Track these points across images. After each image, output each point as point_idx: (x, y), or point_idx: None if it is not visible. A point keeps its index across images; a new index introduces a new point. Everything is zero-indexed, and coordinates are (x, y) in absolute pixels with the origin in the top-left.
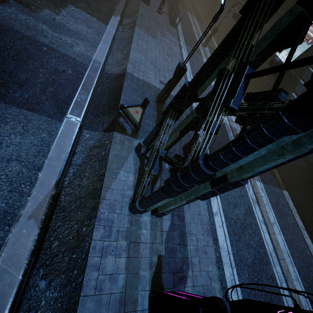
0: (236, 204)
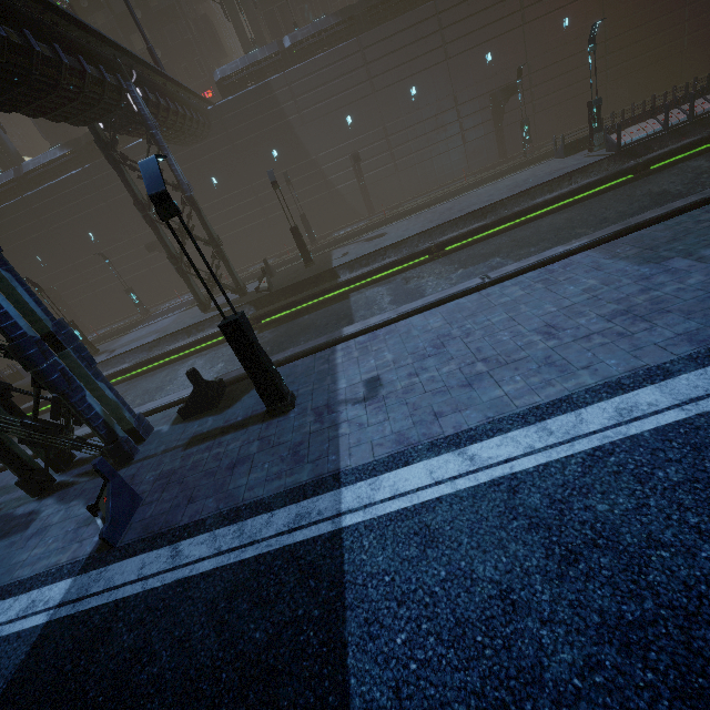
0: None
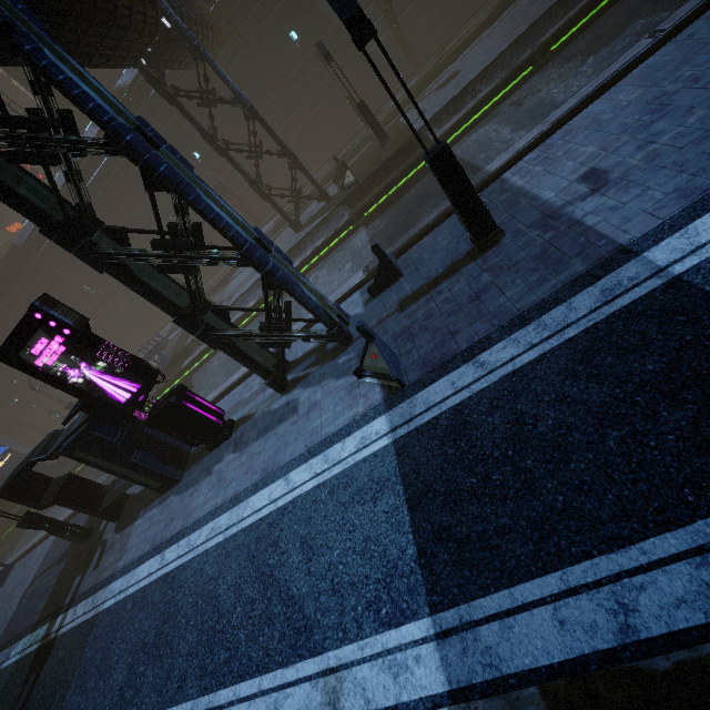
0: (311, 552)
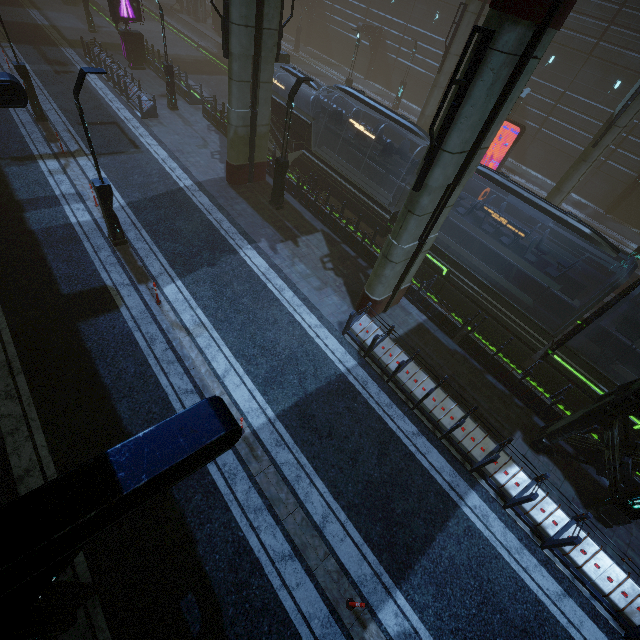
0: None
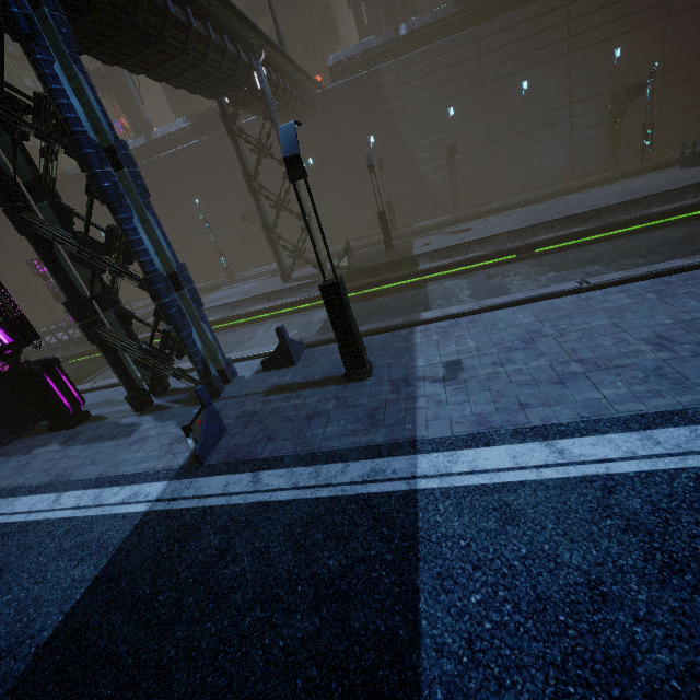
0: None
